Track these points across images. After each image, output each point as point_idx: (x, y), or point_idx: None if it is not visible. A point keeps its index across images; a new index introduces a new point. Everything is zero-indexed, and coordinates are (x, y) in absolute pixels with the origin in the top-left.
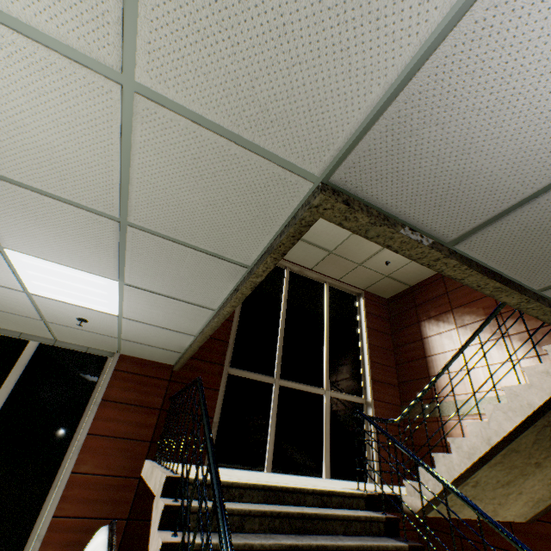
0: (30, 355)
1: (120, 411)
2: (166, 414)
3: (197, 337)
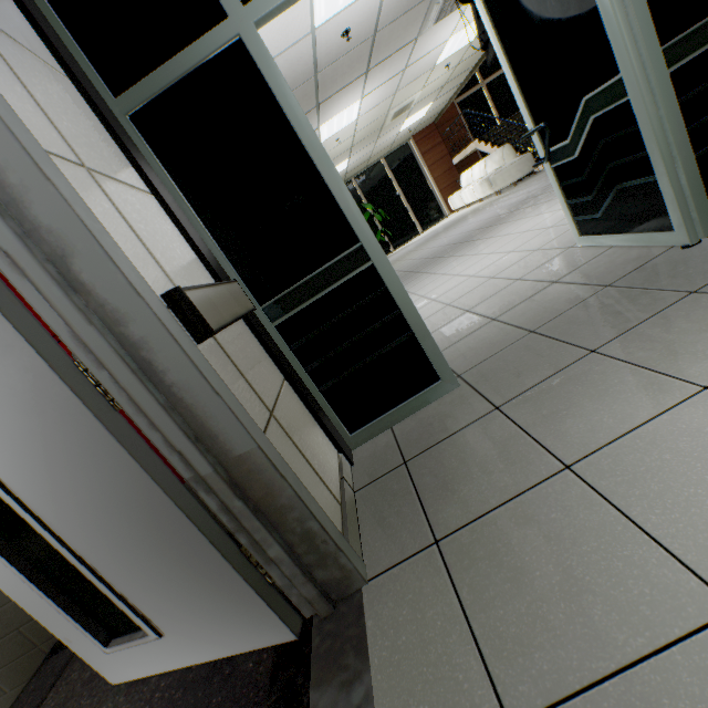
0: (386, 164)
1: (430, 155)
2: (446, 142)
3: (452, 99)
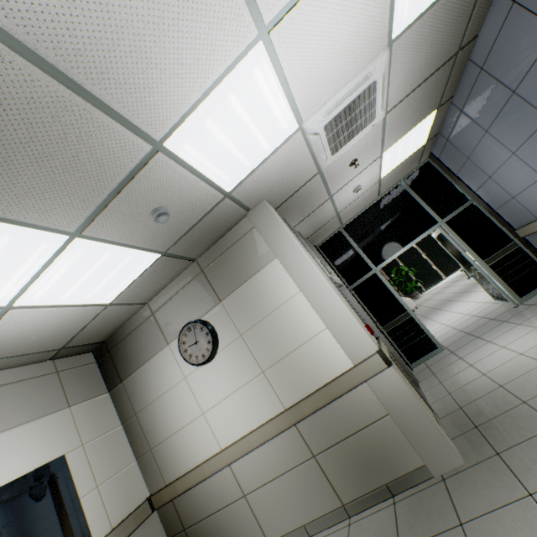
0: None
1: None
2: None
3: None
